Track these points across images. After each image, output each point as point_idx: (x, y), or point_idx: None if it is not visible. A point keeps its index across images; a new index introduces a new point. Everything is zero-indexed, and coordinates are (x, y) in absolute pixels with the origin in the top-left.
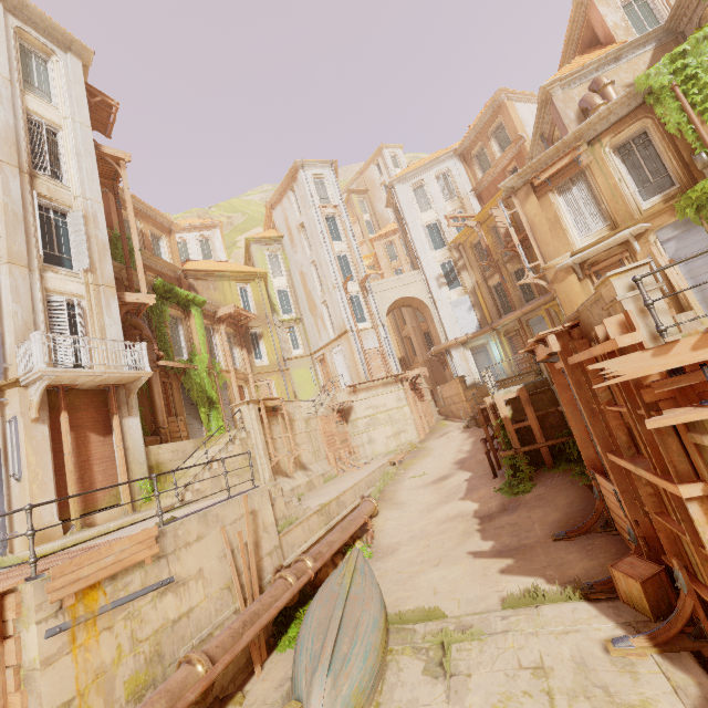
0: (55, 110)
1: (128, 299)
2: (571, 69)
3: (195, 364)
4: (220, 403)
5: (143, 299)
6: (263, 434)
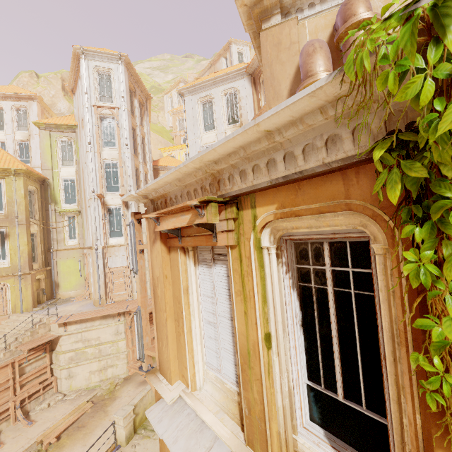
0: None
1: None
2: None
3: None
4: None
5: None
6: None
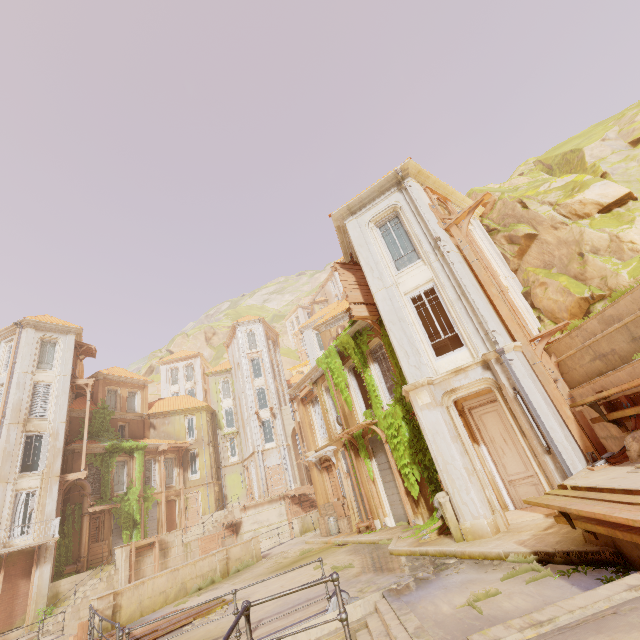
0: (52, 372)
1: (69, 478)
2: (327, 318)
3: (127, 496)
4: (142, 524)
5: (78, 476)
6: (134, 566)
